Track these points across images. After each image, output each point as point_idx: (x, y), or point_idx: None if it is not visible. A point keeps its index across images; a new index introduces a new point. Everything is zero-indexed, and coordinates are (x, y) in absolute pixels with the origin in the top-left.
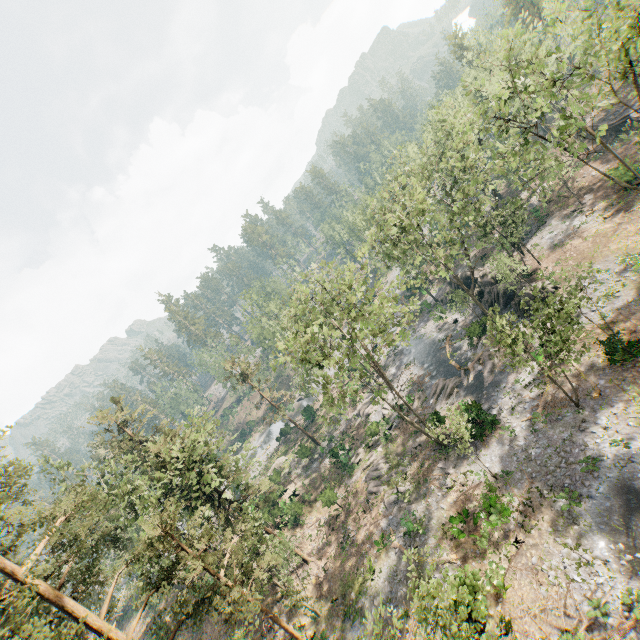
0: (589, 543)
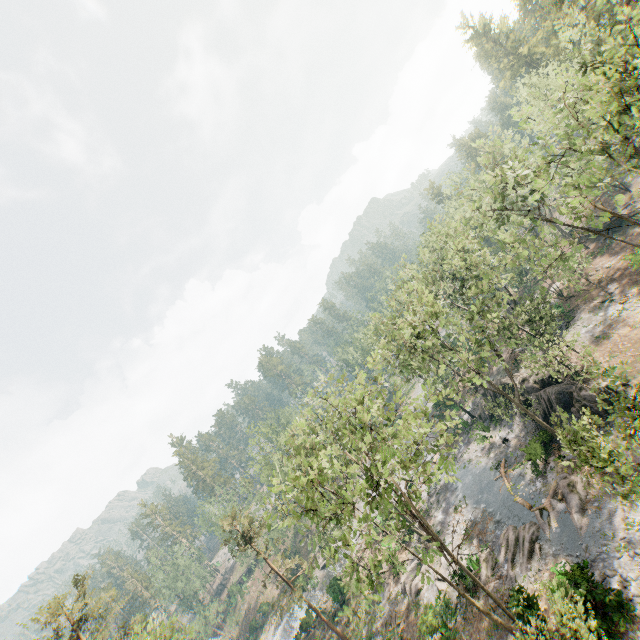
0: None
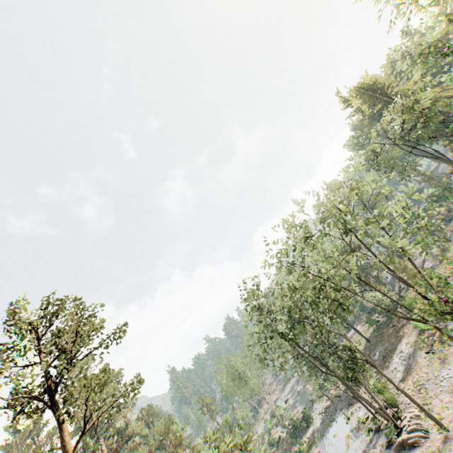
0: (319, 450)
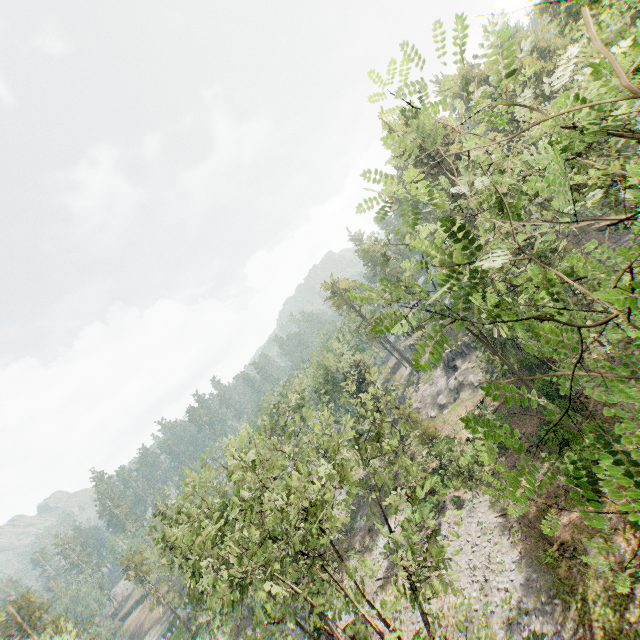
0: None
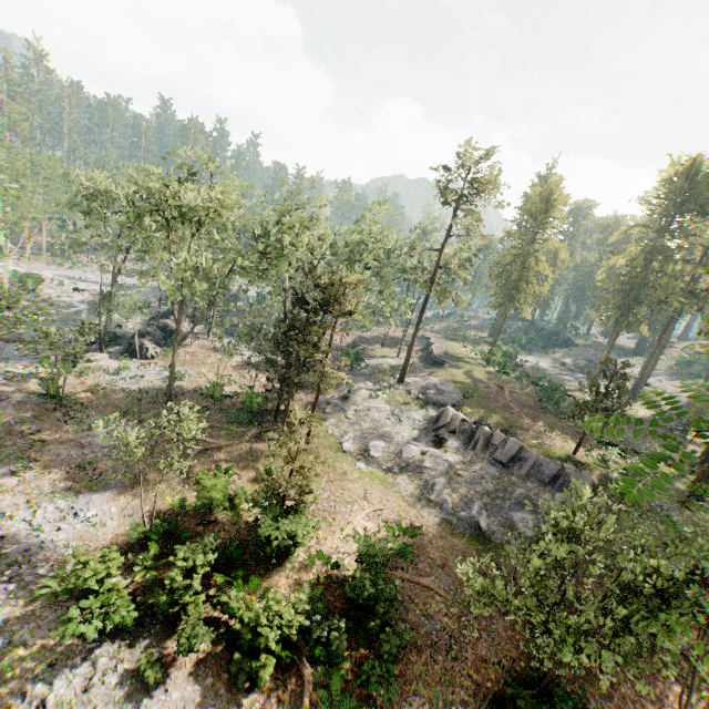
0: None
